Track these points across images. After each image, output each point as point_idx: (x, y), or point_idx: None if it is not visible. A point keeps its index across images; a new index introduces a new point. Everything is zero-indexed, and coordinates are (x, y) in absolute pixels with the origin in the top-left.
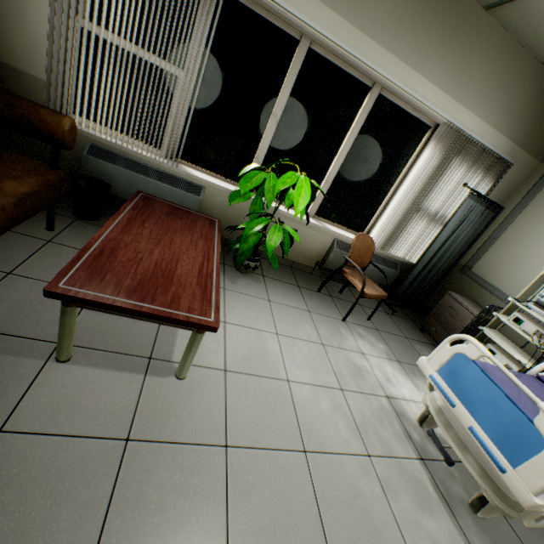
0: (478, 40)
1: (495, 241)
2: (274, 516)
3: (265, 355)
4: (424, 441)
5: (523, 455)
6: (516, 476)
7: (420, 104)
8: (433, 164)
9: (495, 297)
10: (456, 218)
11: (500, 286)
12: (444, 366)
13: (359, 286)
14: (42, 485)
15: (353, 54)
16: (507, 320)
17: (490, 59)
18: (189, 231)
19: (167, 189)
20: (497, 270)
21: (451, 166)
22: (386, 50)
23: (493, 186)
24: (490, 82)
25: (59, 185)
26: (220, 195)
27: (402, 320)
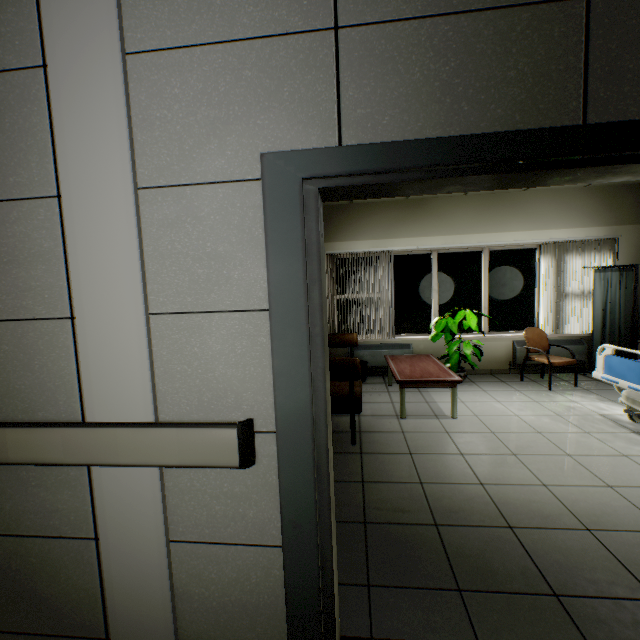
0: (530, 202)
1: None
2: (529, 445)
3: (495, 409)
4: (639, 427)
5: None
6: None
7: (517, 243)
8: (552, 266)
9: None
10: (598, 288)
11: None
12: (604, 368)
13: (545, 360)
14: (427, 439)
15: (462, 246)
16: None
17: (545, 204)
18: (421, 361)
19: (392, 352)
20: None
21: (566, 261)
22: (479, 234)
23: (614, 256)
24: (555, 211)
25: None
26: (421, 344)
27: None
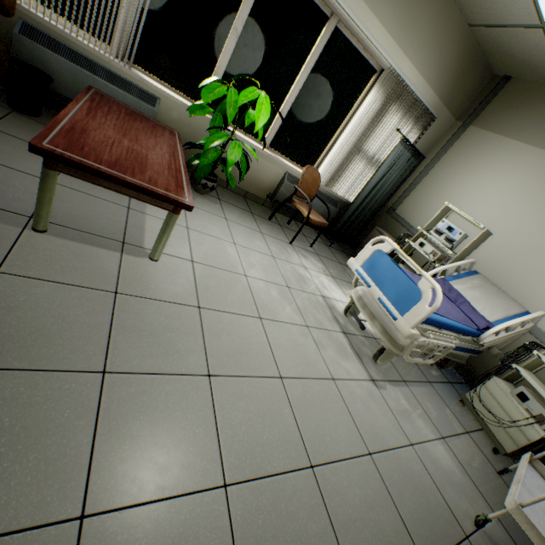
0: None
1: (416, 187)
2: (240, 348)
3: (226, 256)
4: (347, 324)
5: (408, 307)
6: (403, 320)
7: (370, 44)
8: (375, 108)
9: (409, 233)
10: (389, 161)
11: (414, 224)
12: (366, 262)
13: (305, 212)
14: (50, 310)
15: None
16: (414, 244)
17: (430, 11)
18: (152, 134)
19: (119, 93)
20: (414, 211)
21: (390, 112)
22: None
23: (419, 137)
24: (428, 34)
25: (1, 58)
26: (176, 110)
27: (338, 252)
